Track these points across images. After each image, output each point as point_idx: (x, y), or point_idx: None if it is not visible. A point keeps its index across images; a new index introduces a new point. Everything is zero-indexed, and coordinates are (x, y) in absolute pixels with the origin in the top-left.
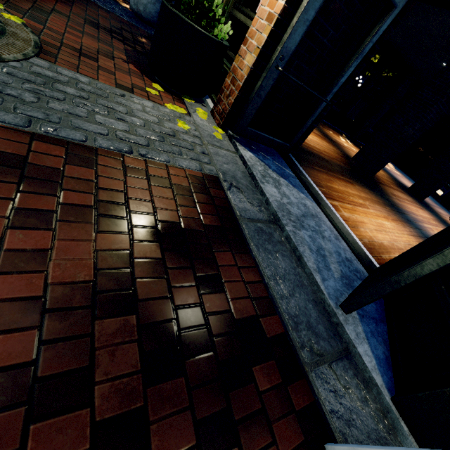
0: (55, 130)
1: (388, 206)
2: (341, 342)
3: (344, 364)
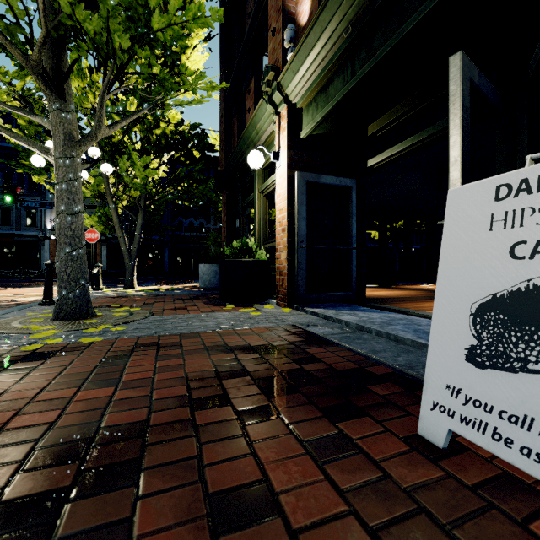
0: (171, 332)
1: None
2: None
3: None
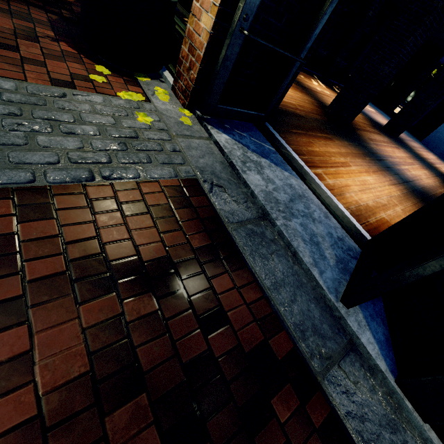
0: None
1: (367, 156)
2: (345, 335)
3: (351, 358)
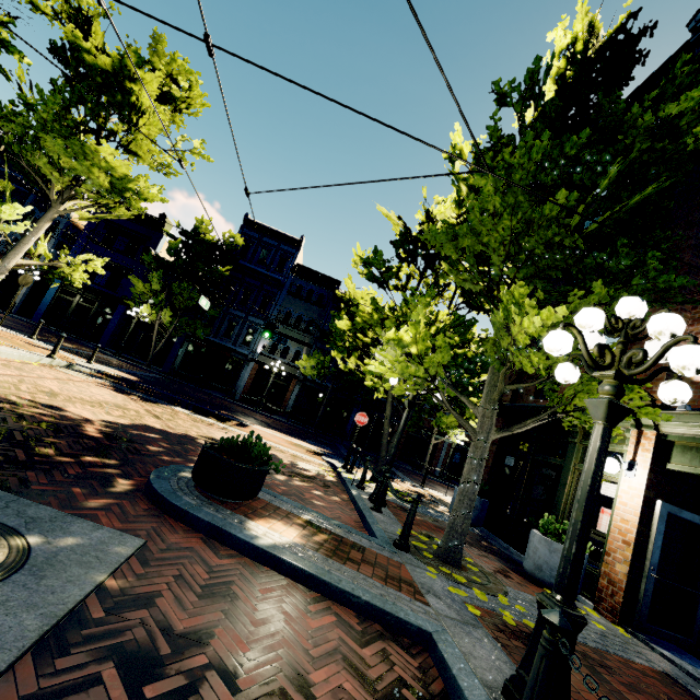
0: None
1: None
2: None
3: None
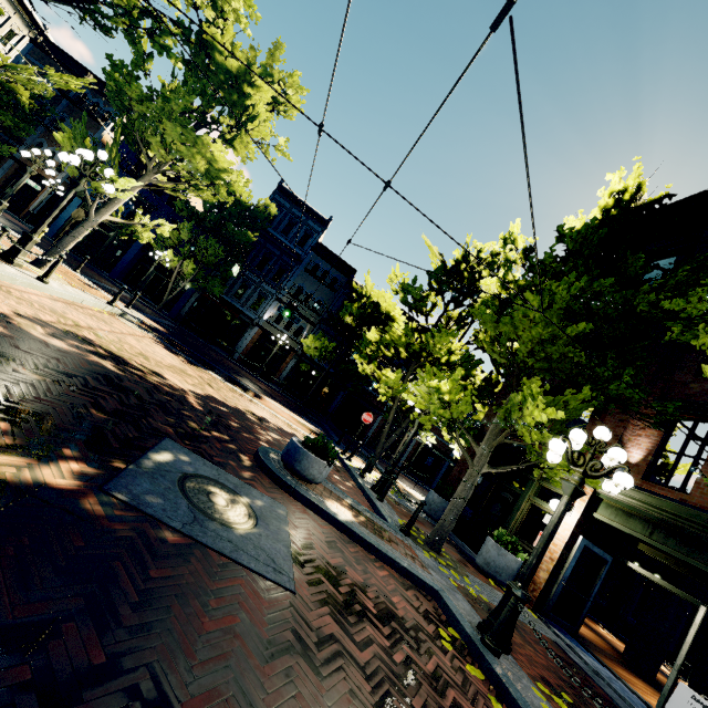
0: None
1: None
2: None
3: None
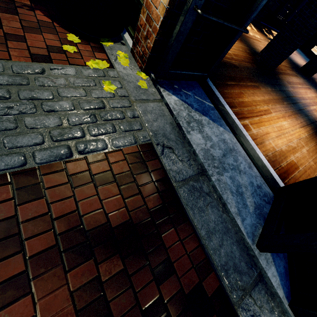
0: None
1: (285, 100)
2: (256, 269)
3: (259, 287)
